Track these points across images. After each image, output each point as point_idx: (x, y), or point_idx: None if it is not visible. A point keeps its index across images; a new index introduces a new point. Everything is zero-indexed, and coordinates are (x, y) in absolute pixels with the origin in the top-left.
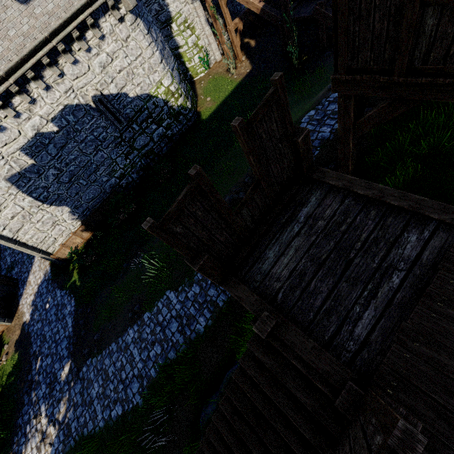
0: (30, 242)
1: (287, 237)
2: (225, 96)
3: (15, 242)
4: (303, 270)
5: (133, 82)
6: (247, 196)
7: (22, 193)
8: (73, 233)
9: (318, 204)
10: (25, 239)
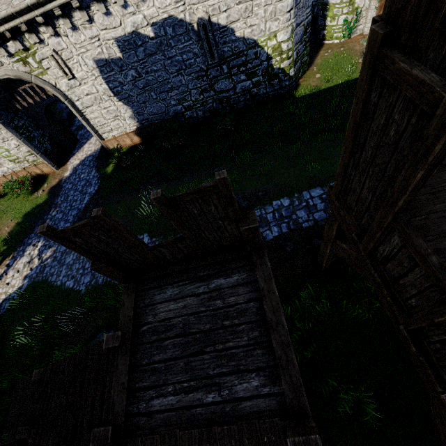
0: (92, 121)
1: (190, 290)
2: (336, 83)
3: (82, 115)
4: (173, 325)
5: (247, 21)
6: (168, 242)
7: (102, 78)
8: (126, 133)
9: (234, 285)
10: (90, 116)
